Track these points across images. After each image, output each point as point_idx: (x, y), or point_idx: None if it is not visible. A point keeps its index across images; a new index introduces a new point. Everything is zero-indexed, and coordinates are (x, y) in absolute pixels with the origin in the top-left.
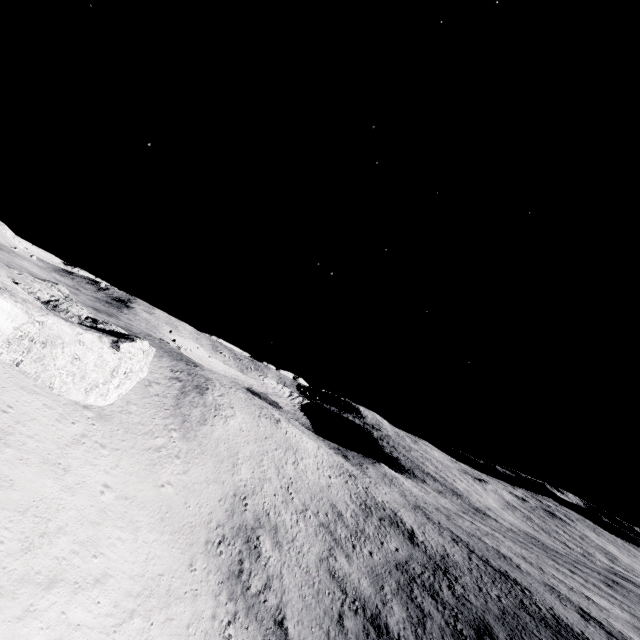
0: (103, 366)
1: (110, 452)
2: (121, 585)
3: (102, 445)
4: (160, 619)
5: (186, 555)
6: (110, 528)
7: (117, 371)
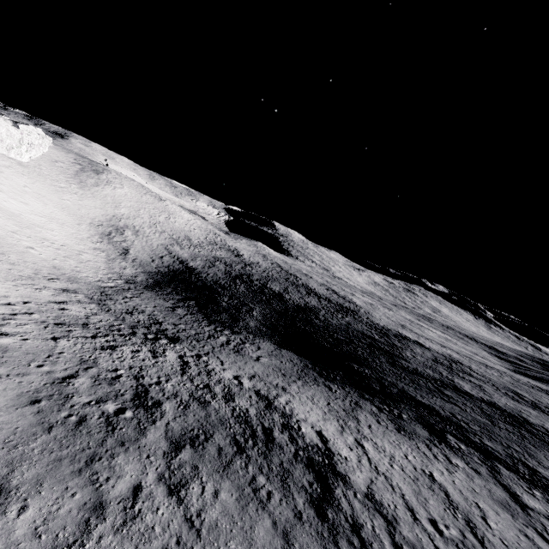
0: (12, 137)
1: (28, 178)
2: (36, 210)
3: (23, 174)
4: (57, 225)
5: (77, 221)
6: (30, 197)
7: (23, 141)
